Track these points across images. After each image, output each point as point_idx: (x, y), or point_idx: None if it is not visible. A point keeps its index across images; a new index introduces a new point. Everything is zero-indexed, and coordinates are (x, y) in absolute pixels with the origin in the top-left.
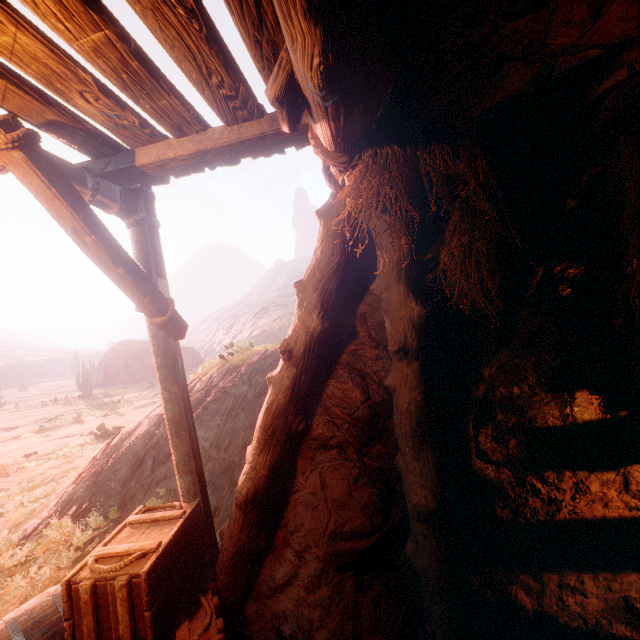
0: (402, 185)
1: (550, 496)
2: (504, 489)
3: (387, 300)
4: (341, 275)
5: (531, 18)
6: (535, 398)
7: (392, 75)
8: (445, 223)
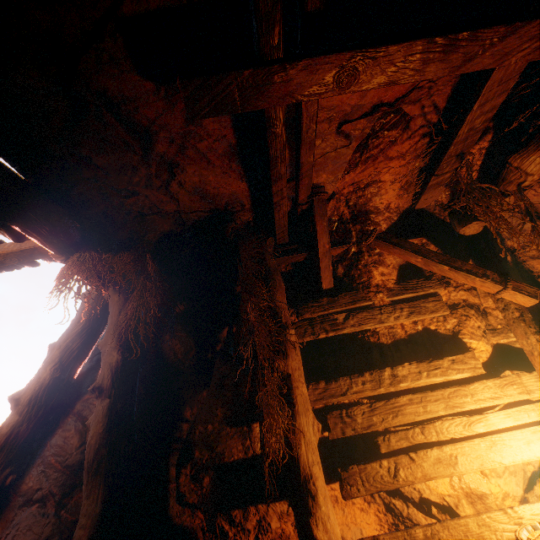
0: (96, 272)
1: (237, 539)
2: (197, 536)
3: (104, 352)
4: (85, 337)
5: (137, 198)
6: (223, 432)
7: (62, 217)
8: (130, 295)
